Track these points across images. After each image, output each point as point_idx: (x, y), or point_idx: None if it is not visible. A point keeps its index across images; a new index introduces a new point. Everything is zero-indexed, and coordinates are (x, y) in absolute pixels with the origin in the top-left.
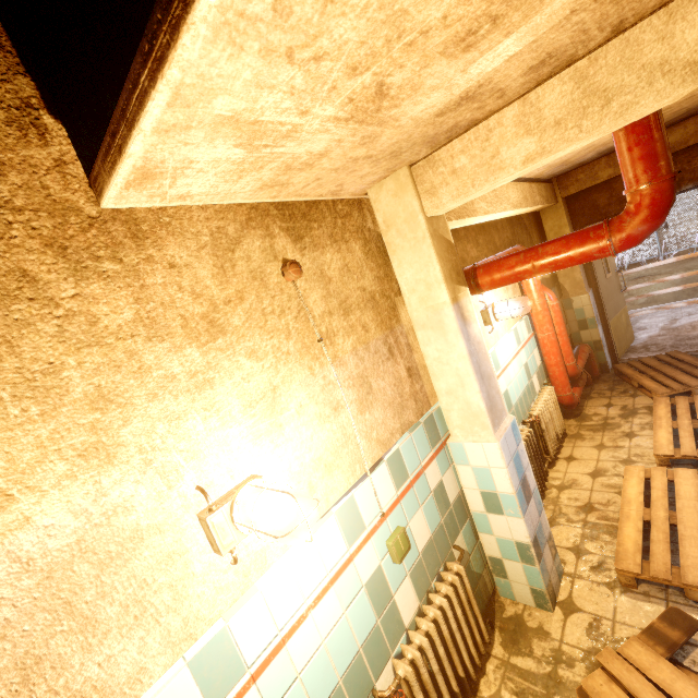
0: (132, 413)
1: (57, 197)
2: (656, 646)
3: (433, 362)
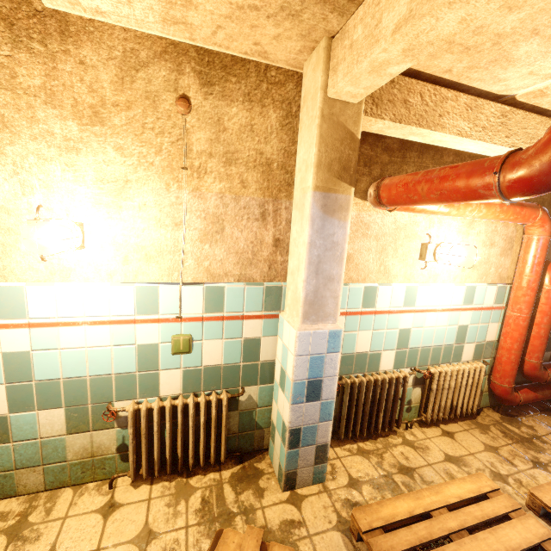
0: (17, 141)
1: None
2: None
3: (292, 241)
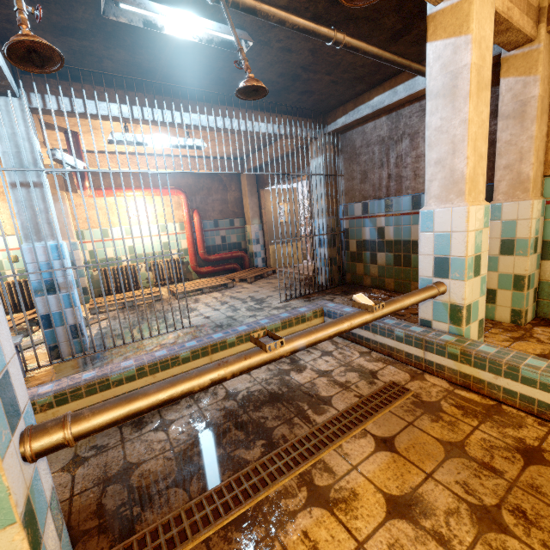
0: None
1: None
2: None
3: None
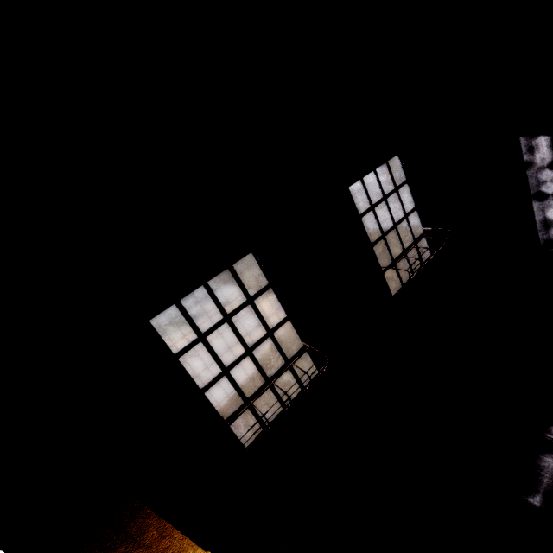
0: None
1: None
2: None
3: None
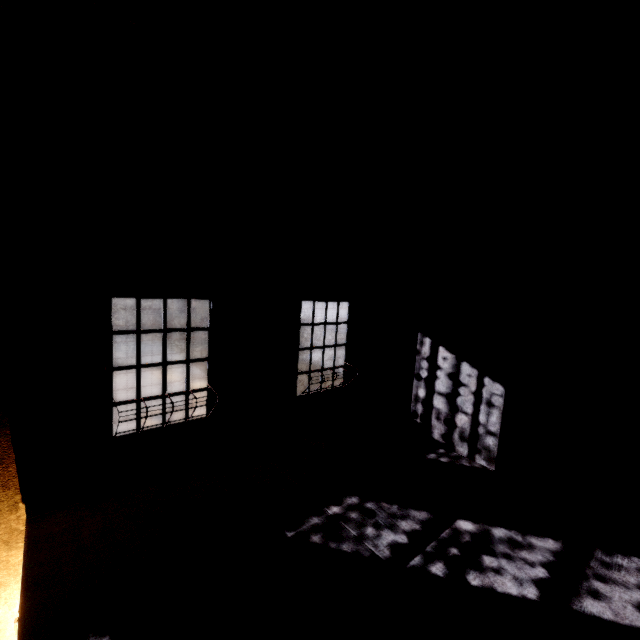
0: (8, 588)
1: (13, 527)
2: None
3: None
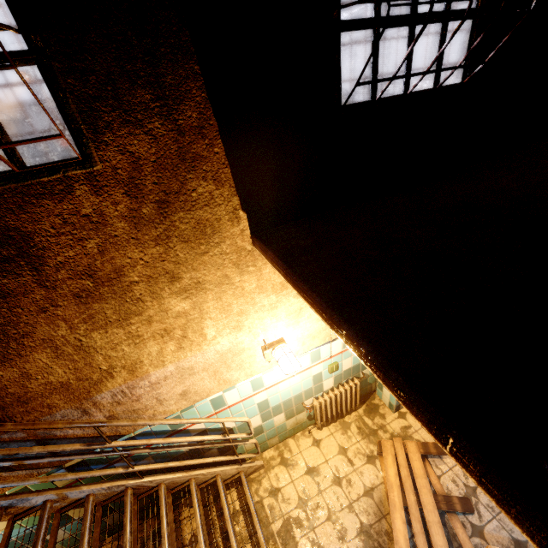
0: (249, 317)
1: (239, 246)
2: (421, 448)
3: None
